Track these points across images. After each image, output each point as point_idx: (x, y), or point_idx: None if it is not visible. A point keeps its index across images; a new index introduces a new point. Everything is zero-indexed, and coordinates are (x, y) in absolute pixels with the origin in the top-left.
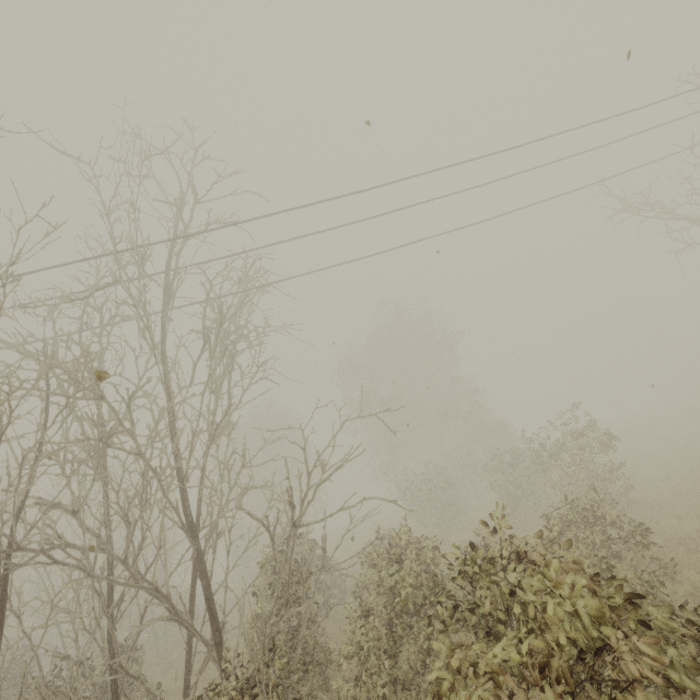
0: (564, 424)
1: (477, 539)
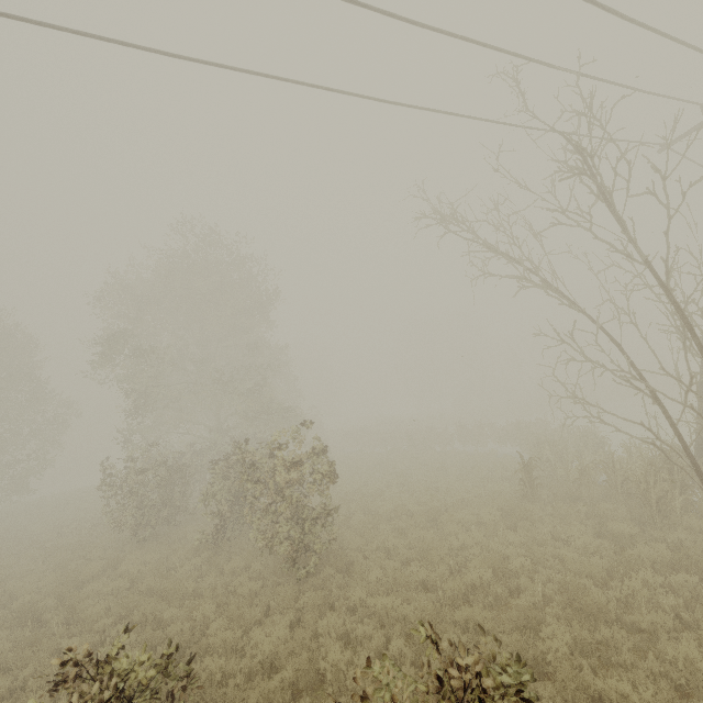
0: (279, 449)
1: (147, 572)
